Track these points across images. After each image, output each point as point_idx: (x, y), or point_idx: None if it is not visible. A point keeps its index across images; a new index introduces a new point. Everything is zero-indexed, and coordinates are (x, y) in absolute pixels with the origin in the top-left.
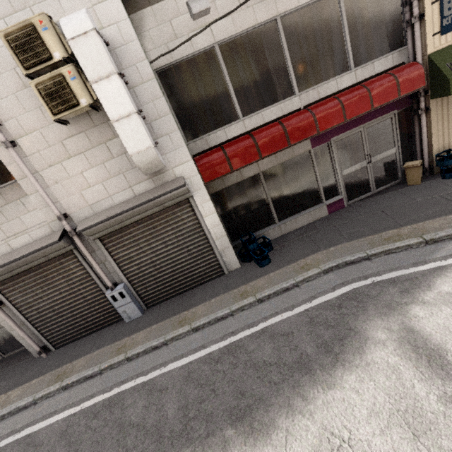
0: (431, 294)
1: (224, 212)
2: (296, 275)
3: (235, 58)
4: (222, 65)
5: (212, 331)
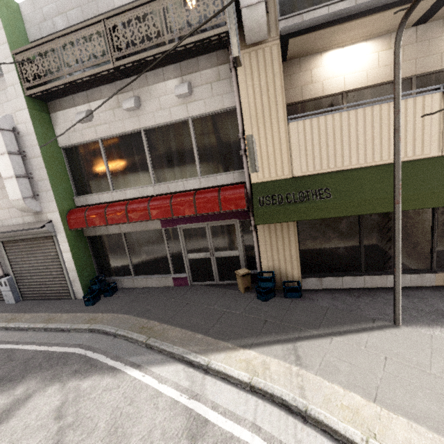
0: (76, 383)
1: (97, 252)
2: (79, 323)
3: (113, 150)
4: (102, 153)
5: (8, 335)
